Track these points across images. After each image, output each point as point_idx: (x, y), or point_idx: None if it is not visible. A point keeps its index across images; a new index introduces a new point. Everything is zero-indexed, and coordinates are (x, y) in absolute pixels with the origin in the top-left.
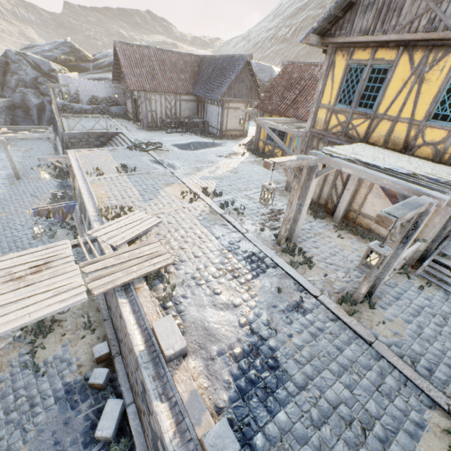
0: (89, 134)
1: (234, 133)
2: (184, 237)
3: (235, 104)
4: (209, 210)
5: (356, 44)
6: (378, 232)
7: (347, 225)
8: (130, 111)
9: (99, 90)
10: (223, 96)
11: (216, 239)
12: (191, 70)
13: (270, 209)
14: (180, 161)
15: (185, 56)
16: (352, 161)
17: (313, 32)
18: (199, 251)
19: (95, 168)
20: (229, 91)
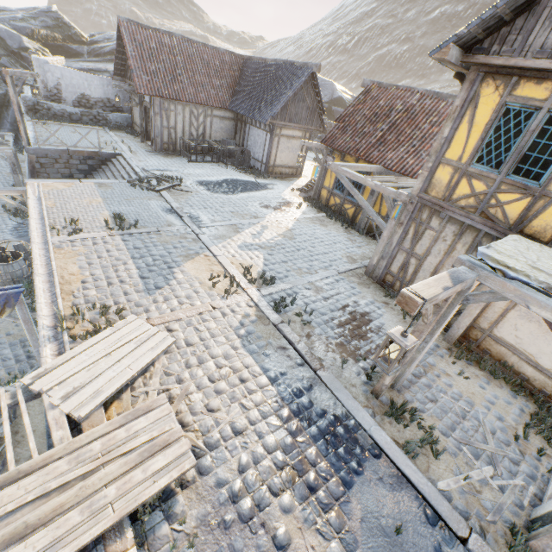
0: (70, 153)
1: (284, 170)
2: (214, 381)
3: (290, 131)
4: (256, 313)
5: (526, 72)
6: (518, 370)
7: (466, 348)
8: (137, 123)
9: (92, 87)
10: (275, 118)
11: (271, 385)
12: (230, 75)
13: (350, 313)
14: (209, 211)
15: (223, 53)
16: (544, 290)
17: (455, 42)
18: (243, 416)
19: (69, 218)
20: (283, 112)
